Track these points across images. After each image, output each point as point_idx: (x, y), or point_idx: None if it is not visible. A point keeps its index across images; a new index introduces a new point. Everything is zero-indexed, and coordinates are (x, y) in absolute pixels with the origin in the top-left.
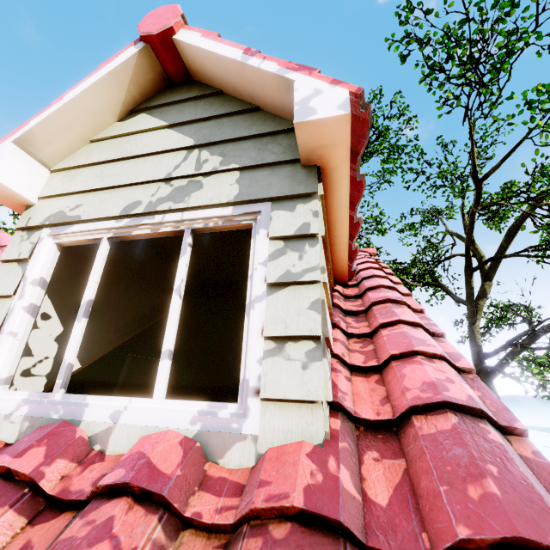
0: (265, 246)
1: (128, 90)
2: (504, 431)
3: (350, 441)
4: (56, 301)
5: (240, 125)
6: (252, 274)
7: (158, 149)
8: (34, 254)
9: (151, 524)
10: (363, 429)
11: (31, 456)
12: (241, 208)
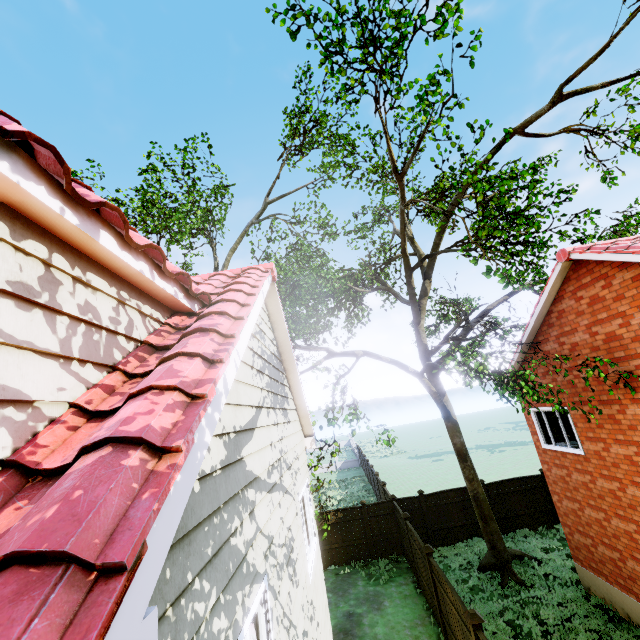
0: None
1: None
2: (164, 451)
3: (1, 497)
4: None
5: None
6: None
7: None
8: None
9: None
10: (41, 479)
11: None
12: None
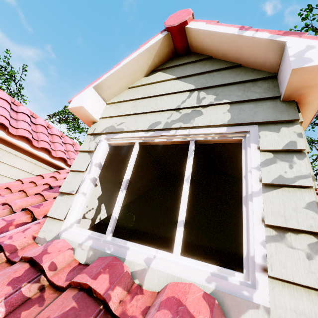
0: (256, 155)
1: (153, 59)
2: None
3: None
4: (100, 176)
5: (227, 75)
6: (245, 175)
7: (170, 91)
8: (97, 149)
9: None
10: None
11: (101, 280)
12: (233, 128)
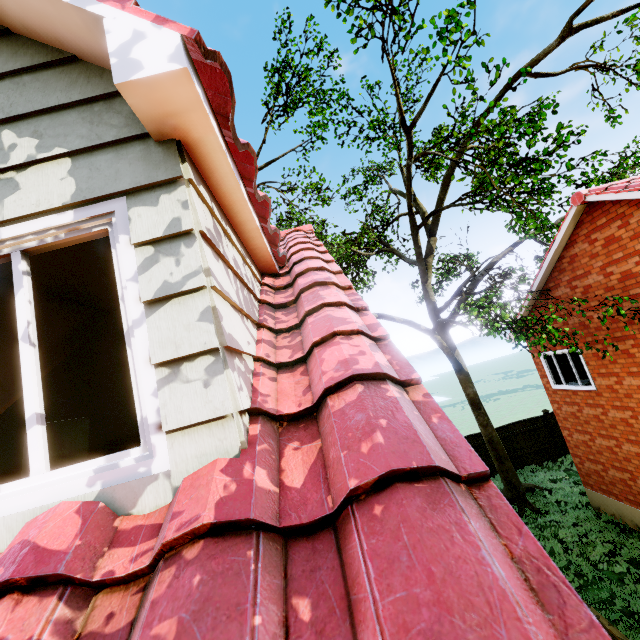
0: (130, 256)
1: None
2: (404, 385)
3: (271, 441)
4: None
5: (52, 85)
6: (123, 295)
7: None
8: None
9: (49, 607)
10: (287, 424)
11: None
12: (85, 211)
